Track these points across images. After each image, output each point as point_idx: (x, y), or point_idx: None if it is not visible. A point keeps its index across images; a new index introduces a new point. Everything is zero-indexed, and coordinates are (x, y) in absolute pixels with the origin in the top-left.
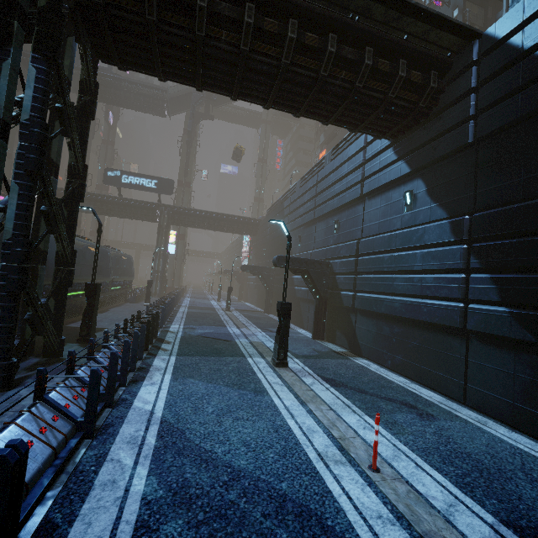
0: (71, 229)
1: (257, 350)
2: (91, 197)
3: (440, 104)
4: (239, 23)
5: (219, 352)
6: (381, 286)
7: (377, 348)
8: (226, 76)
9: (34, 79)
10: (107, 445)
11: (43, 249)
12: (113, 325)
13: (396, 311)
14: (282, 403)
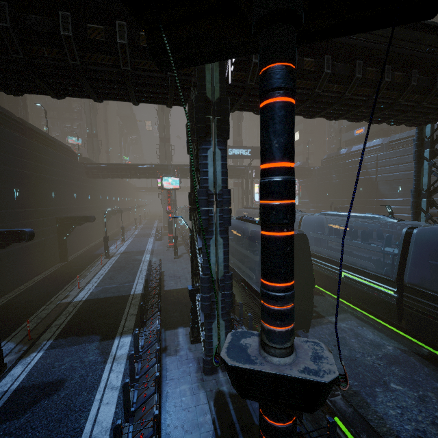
0: None
1: None
2: None
3: None
4: None
5: None
6: None
7: None
8: None
9: None
10: None
11: None
12: None
13: None
14: None
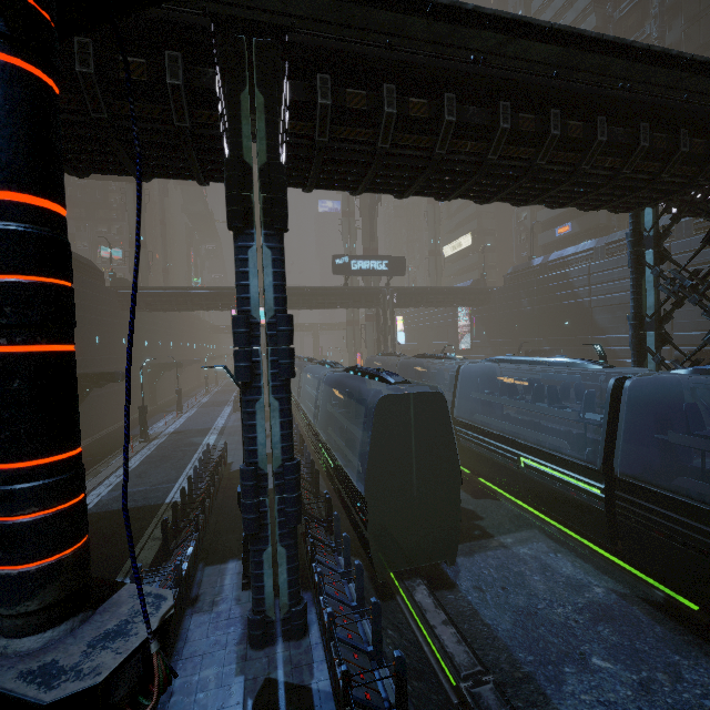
0: None
1: None
2: (312, 292)
3: None
4: None
5: None
6: None
7: None
8: None
9: None
10: None
11: None
12: None
13: None
14: None
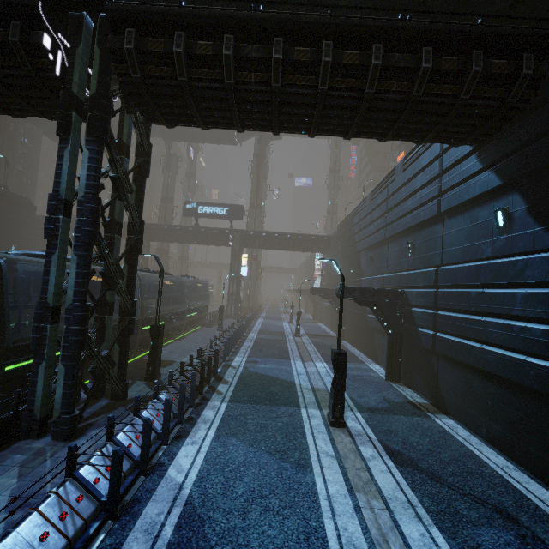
0: (131, 281)
1: (316, 397)
2: (174, 229)
3: (540, 93)
4: (267, 61)
5: (273, 399)
6: (467, 329)
7: (466, 407)
8: (263, 115)
9: (88, 159)
10: (125, 532)
11: (109, 301)
12: (182, 357)
13: (489, 366)
14: (325, 490)
